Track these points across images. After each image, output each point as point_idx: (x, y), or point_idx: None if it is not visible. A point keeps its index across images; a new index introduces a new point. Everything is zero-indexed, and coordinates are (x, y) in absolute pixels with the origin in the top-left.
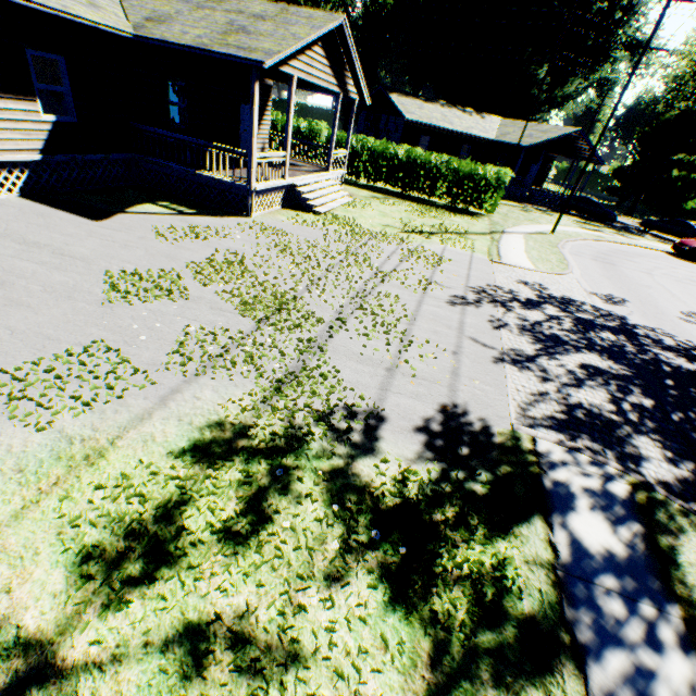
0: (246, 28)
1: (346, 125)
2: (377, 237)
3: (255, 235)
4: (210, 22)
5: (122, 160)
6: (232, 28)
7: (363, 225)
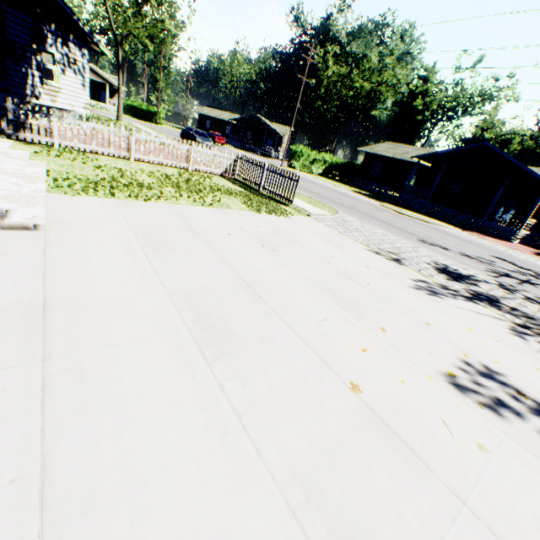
0: None
1: None
2: None
3: None
4: None
5: None
6: None
7: None
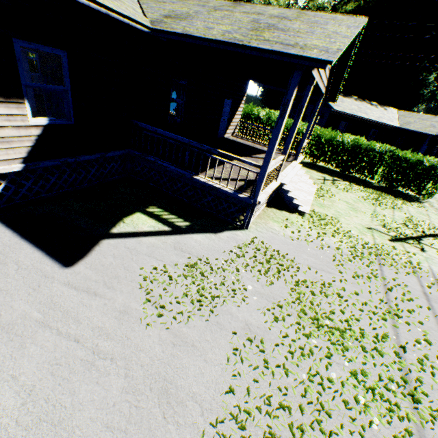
0: (275, 25)
1: (272, 108)
2: (381, 256)
3: (263, 274)
4: (232, 19)
5: (118, 155)
6: (259, 25)
7: (351, 230)
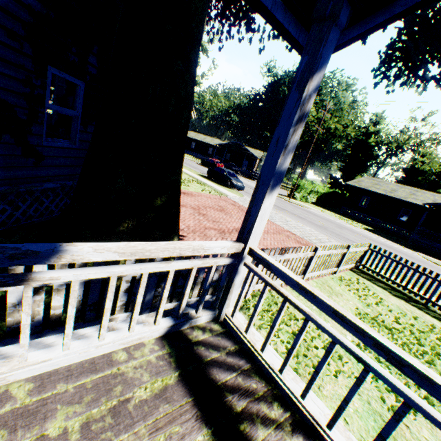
0: None
1: None
2: None
3: None
4: None
5: None
6: None
7: None
